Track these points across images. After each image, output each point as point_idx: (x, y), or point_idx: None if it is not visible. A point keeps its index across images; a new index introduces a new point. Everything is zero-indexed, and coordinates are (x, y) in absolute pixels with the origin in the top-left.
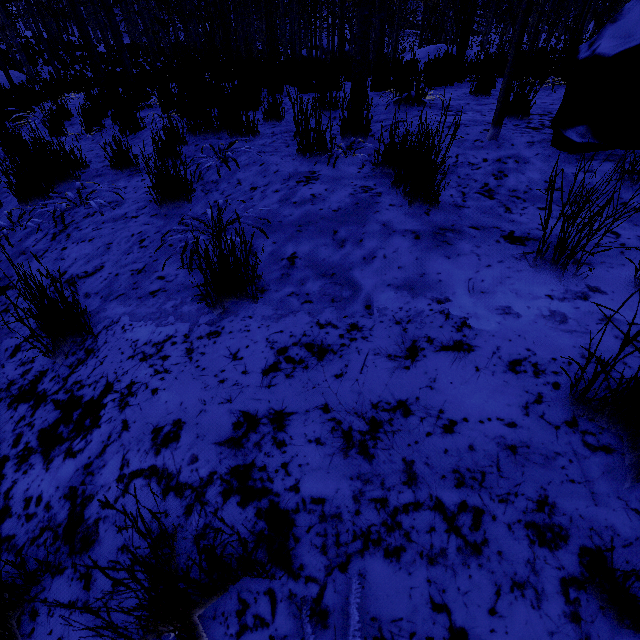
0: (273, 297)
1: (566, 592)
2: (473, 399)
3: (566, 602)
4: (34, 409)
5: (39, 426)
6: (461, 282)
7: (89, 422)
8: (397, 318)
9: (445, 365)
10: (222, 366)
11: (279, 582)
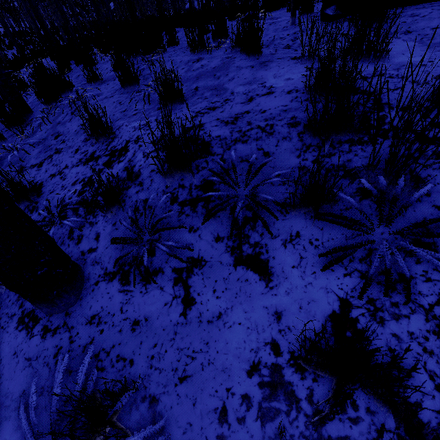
0: (190, 101)
1: (299, 136)
2: (273, 104)
3: (299, 138)
4: (96, 161)
5: (102, 163)
6: (271, 76)
7: (124, 152)
8: (244, 93)
9: (263, 99)
10: (174, 121)
11: (208, 158)
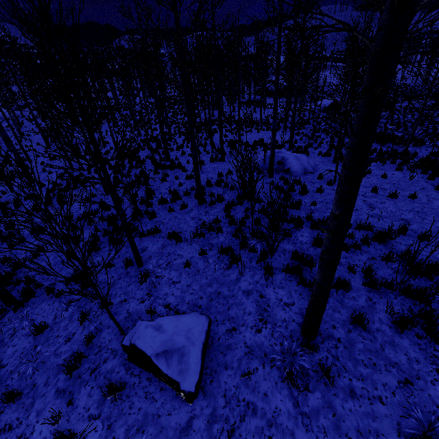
0: (20, 402)
1: None
2: None
3: None
4: None
5: None
6: (45, 416)
7: None
8: (28, 423)
9: None
10: None
11: None
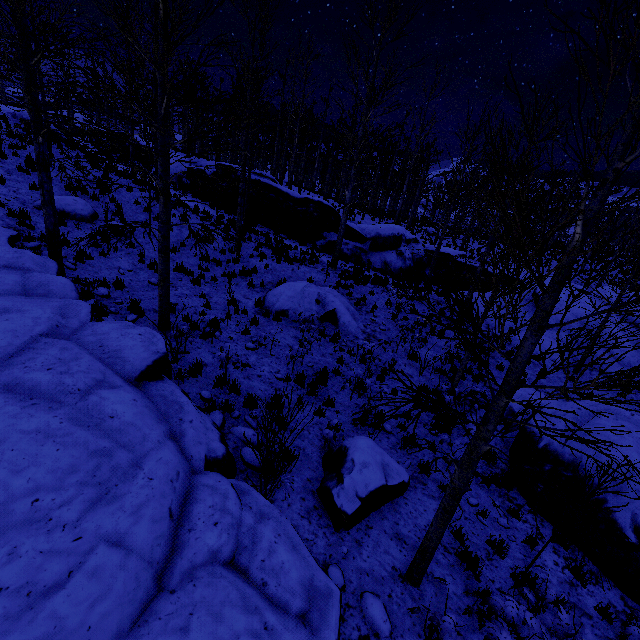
0: None
1: None
2: None
3: None
4: None
5: None
6: None
7: None
8: None
9: None
10: None
11: None
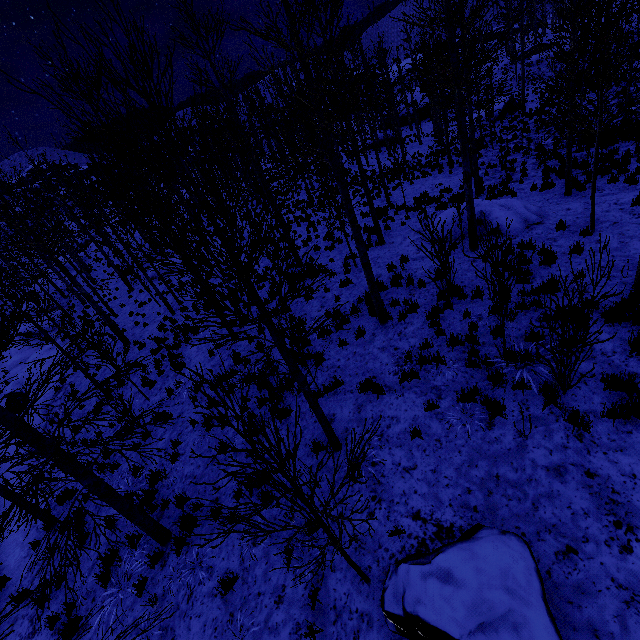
0: None
1: None
2: None
3: None
4: None
5: None
6: None
7: None
8: None
9: None
10: None
11: None
